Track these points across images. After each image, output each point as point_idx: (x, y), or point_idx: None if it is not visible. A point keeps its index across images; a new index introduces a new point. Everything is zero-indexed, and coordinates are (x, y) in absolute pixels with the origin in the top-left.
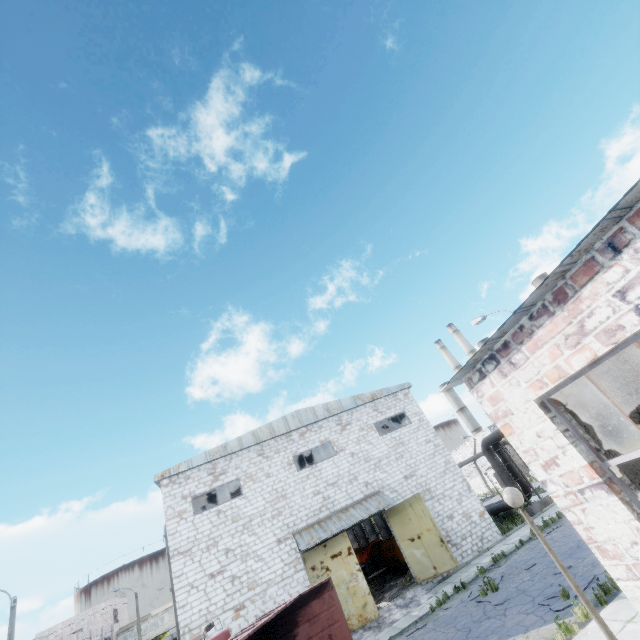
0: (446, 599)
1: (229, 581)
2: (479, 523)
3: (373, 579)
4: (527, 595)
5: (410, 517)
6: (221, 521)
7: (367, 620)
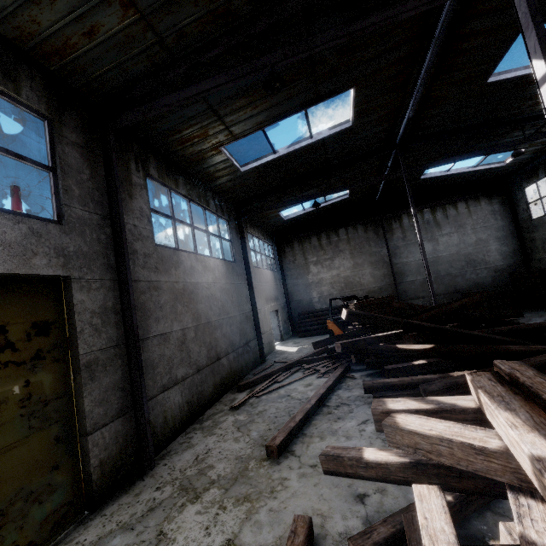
0: None
1: None
2: None
3: None
4: None
5: None
6: None
7: None
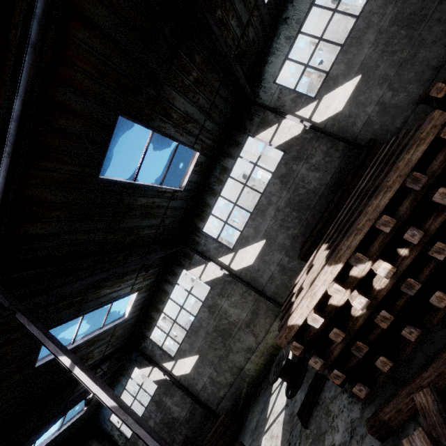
0: None
1: None
2: None
3: None
4: None
5: None
6: None
7: None
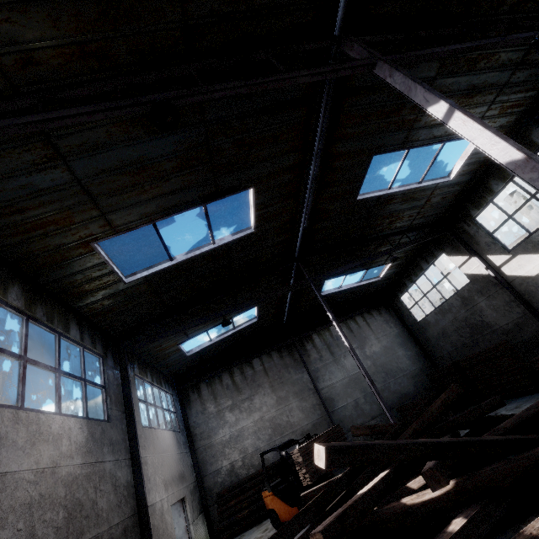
0: None
1: None
2: None
3: None
4: None
5: None
6: None
7: None
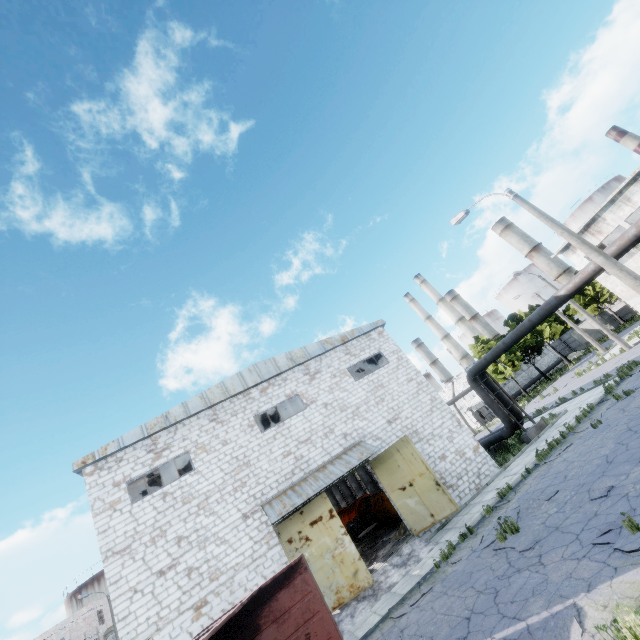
0: (452, 550)
1: (184, 575)
2: (474, 459)
3: (364, 537)
4: (565, 532)
5: (398, 464)
6: (168, 505)
7: (360, 589)
